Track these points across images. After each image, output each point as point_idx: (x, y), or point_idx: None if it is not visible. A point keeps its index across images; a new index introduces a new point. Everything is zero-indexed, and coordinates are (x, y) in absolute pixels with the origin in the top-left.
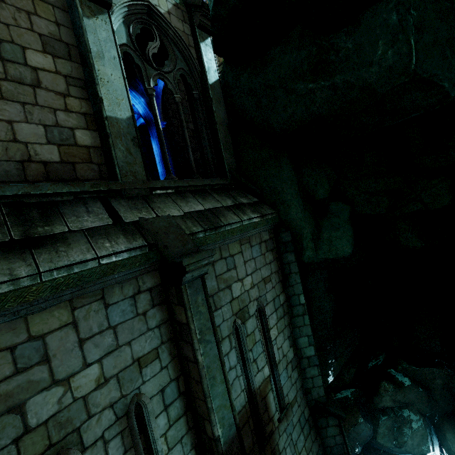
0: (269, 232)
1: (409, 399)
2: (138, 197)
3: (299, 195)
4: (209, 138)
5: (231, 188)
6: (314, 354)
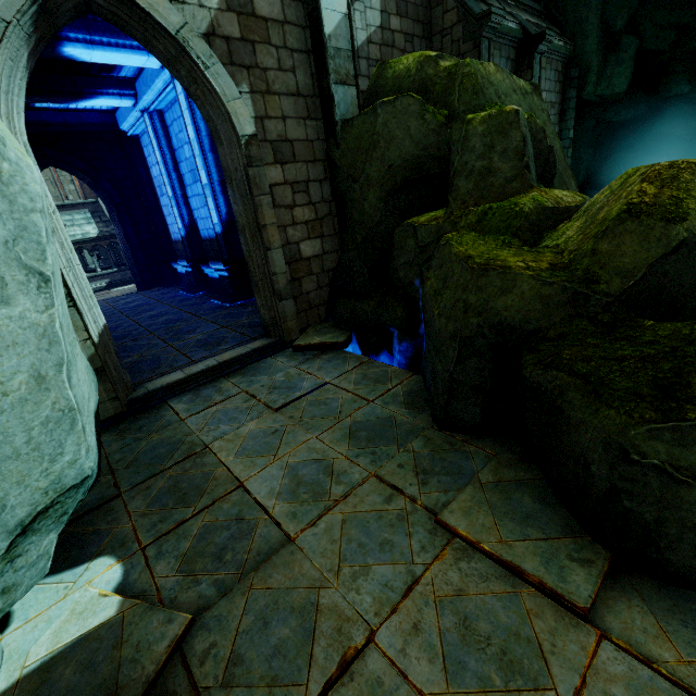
0: (562, 66)
1: None
2: (503, 1)
3: (599, 26)
4: None
5: (541, 18)
6: None
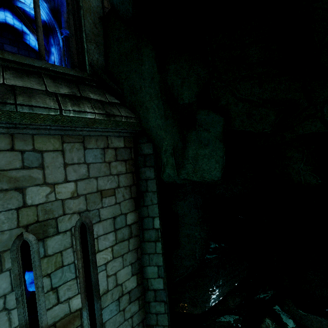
0: (125, 140)
1: None
2: None
3: (160, 96)
4: (76, 28)
5: (88, 84)
6: (163, 288)
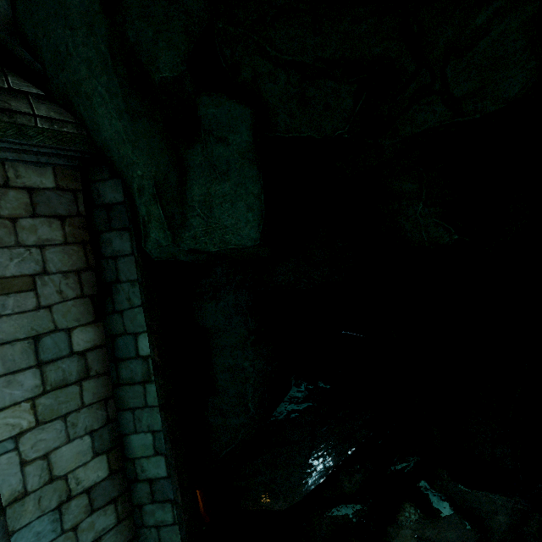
0: (57, 173)
1: (447, 540)
2: None
3: (111, 66)
4: None
5: None
6: (166, 475)
